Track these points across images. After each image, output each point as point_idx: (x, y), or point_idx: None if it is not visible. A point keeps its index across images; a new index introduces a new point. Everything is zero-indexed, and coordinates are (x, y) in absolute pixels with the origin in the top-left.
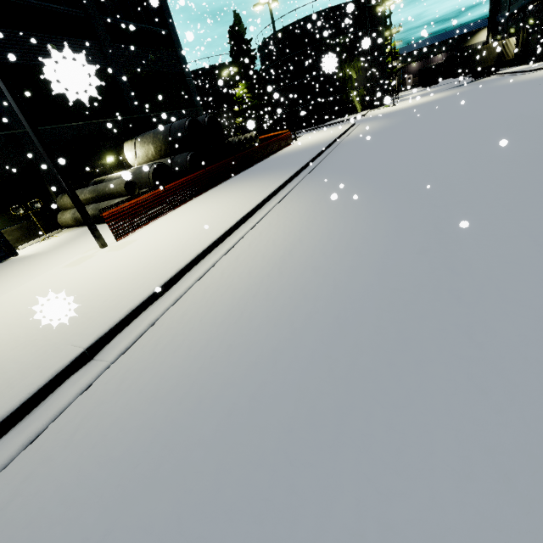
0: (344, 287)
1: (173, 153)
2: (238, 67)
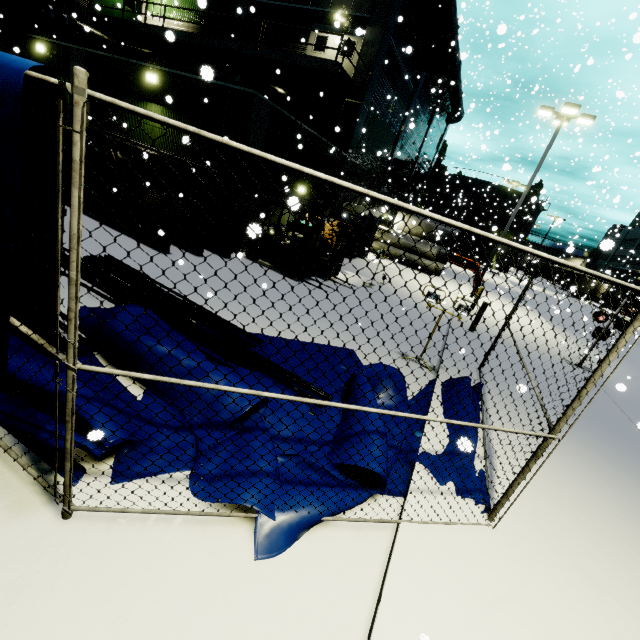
0: (635, 374)
1: (433, 241)
2: None
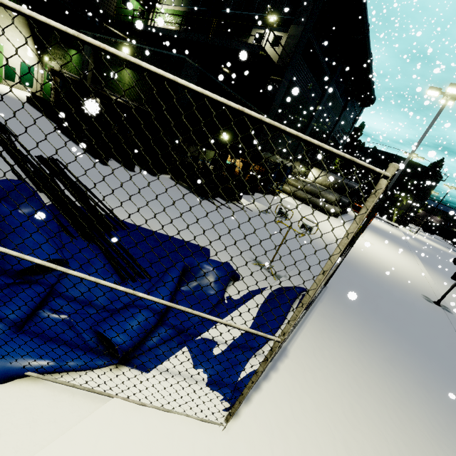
0: None
1: (338, 191)
2: (344, 148)
